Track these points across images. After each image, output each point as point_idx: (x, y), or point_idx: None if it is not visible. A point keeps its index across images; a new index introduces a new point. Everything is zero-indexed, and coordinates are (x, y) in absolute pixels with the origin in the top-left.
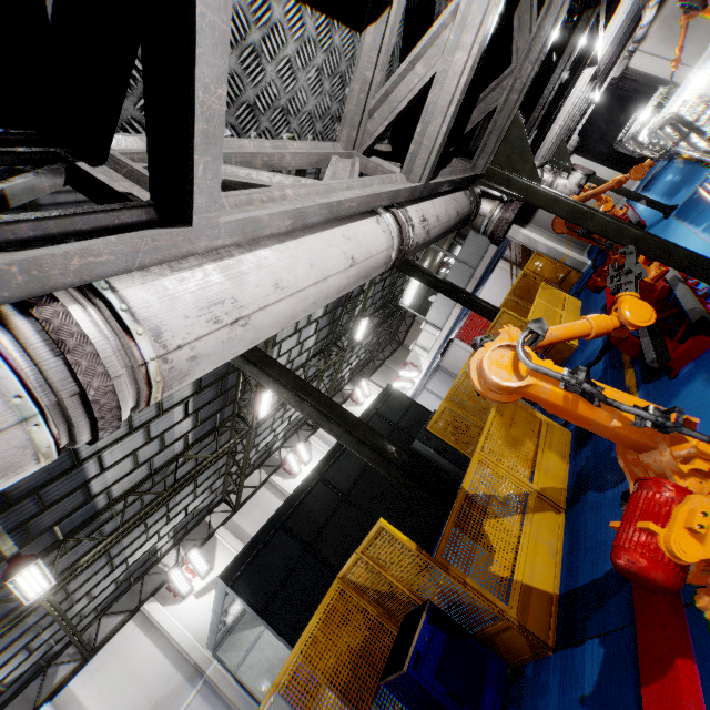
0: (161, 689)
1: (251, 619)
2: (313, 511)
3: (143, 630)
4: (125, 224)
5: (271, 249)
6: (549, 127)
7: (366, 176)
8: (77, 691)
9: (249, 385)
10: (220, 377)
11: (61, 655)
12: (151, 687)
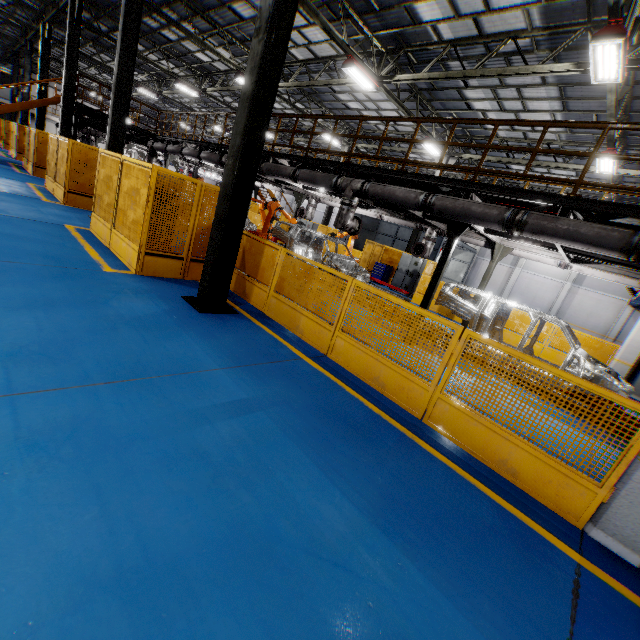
0: None
1: None
2: None
3: None
4: None
5: None
6: None
7: None
8: None
9: None
10: None
11: None
12: None
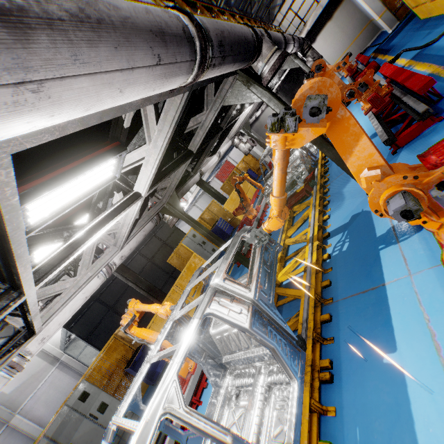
0: (34, 370)
1: None
2: (114, 291)
3: None
4: (22, 337)
5: (58, 315)
6: (222, 142)
7: (94, 262)
8: None
9: None
10: None
11: None
12: (28, 369)
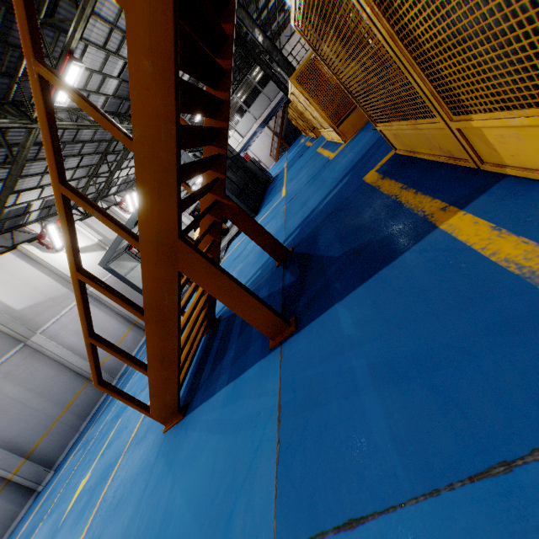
0: (52, 293)
1: (128, 258)
2: None
3: (25, 260)
4: None
5: None
6: None
7: None
8: None
9: None
10: None
11: None
12: (43, 290)
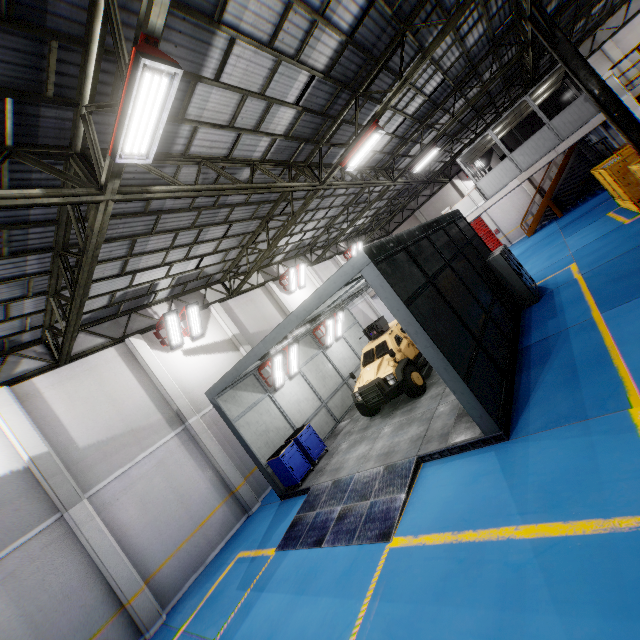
0: (138, 421)
1: (252, 384)
2: (426, 256)
3: (125, 361)
4: None
5: None
6: None
7: None
8: (42, 390)
9: (355, 120)
10: (342, 82)
11: (27, 349)
12: (128, 415)
